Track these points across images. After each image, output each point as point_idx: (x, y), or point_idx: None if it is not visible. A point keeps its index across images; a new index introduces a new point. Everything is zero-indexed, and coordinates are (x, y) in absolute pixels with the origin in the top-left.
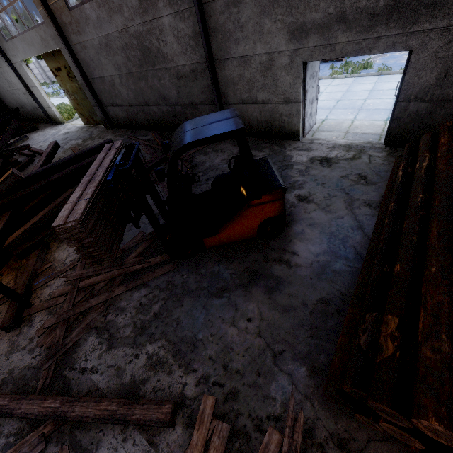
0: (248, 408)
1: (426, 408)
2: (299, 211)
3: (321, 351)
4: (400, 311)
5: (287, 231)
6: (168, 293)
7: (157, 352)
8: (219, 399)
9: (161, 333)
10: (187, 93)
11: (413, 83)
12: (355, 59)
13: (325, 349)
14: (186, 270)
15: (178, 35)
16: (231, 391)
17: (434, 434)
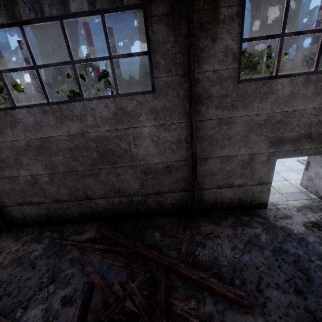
0: None
1: None
2: None
3: None
4: None
5: None
6: None
7: None
8: None
9: None
10: (153, 184)
11: None
12: None
13: None
14: None
15: (158, 140)
16: None
17: None
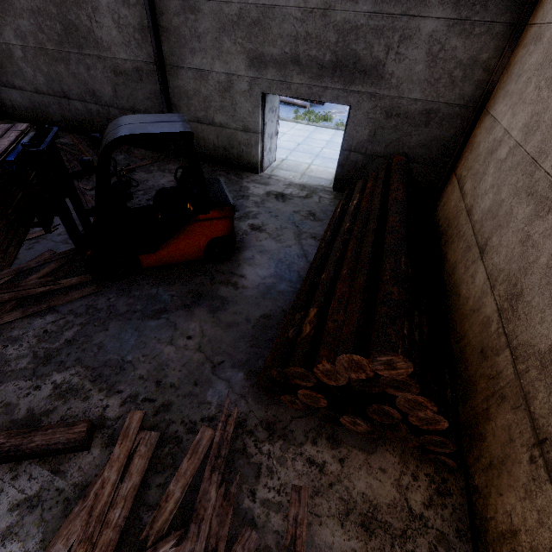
0: (182, 415)
1: (322, 357)
2: (251, 239)
3: (259, 357)
4: (319, 304)
5: (237, 256)
6: (88, 318)
7: (69, 380)
8: (148, 413)
9: (75, 359)
10: (127, 94)
11: (353, 136)
12: (318, 110)
13: (263, 355)
14: (114, 293)
15: (119, 21)
16: (163, 404)
17: (328, 377)
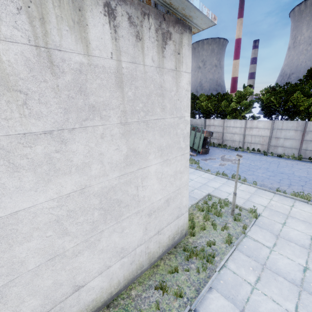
0: None
1: None
2: None
3: None
4: None
5: None
6: None
7: None
8: None
9: None
10: None
11: None
12: (201, 157)
13: None
14: None
15: None
16: None
17: None
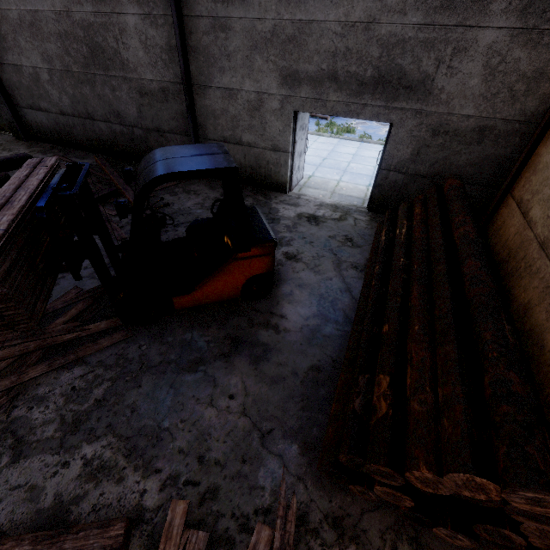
0: (231, 505)
1: (418, 459)
2: (287, 271)
3: (314, 424)
4: (390, 370)
5: (274, 291)
6: (119, 371)
7: (100, 455)
8: (192, 502)
9: (106, 426)
10: (152, 114)
11: (393, 155)
12: (339, 121)
13: (318, 421)
14: (146, 339)
15: (147, 42)
16: (208, 489)
17: (424, 484)
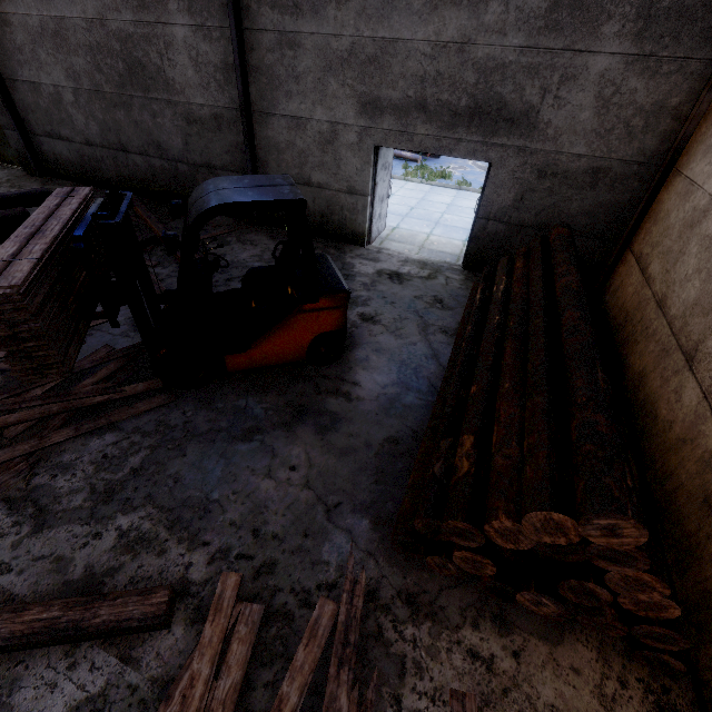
0: (291, 580)
1: (497, 509)
2: (363, 333)
3: (388, 498)
4: (475, 429)
5: (346, 356)
6: (159, 438)
7: (138, 526)
8: (246, 576)
9: (145, 496)
10: (201, 147)
11: (492, 200)
12: (433, 165)
13: (393, 495)
14: (191, 405)
15: (198, 58)
16: (265, 563)
17: (505, 538)
